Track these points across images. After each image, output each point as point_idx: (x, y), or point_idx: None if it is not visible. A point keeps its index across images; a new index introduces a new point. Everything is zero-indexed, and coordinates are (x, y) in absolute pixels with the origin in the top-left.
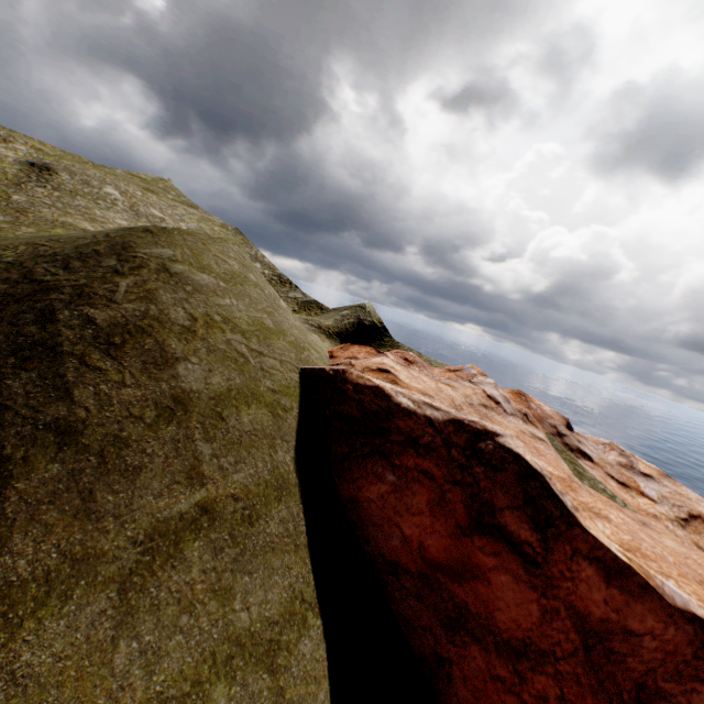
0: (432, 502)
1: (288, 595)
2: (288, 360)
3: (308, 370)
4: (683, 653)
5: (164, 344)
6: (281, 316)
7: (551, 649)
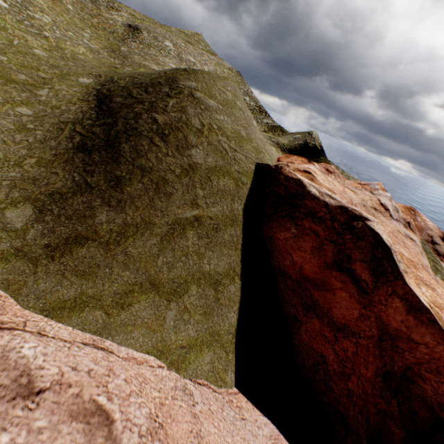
0: (314, 248)
1: (228, 266)
2: (250, 157)
3: (260, 164)
4: None
5: (187, 137)
6: (251, 130)
7: (358, 332)
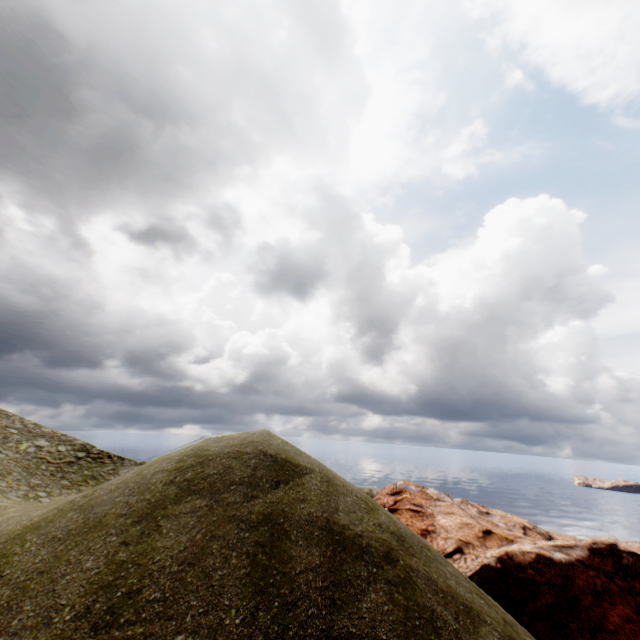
0: None
1: None
2: None
3: (476, 577)
4: None
5: None
6: None
7: None
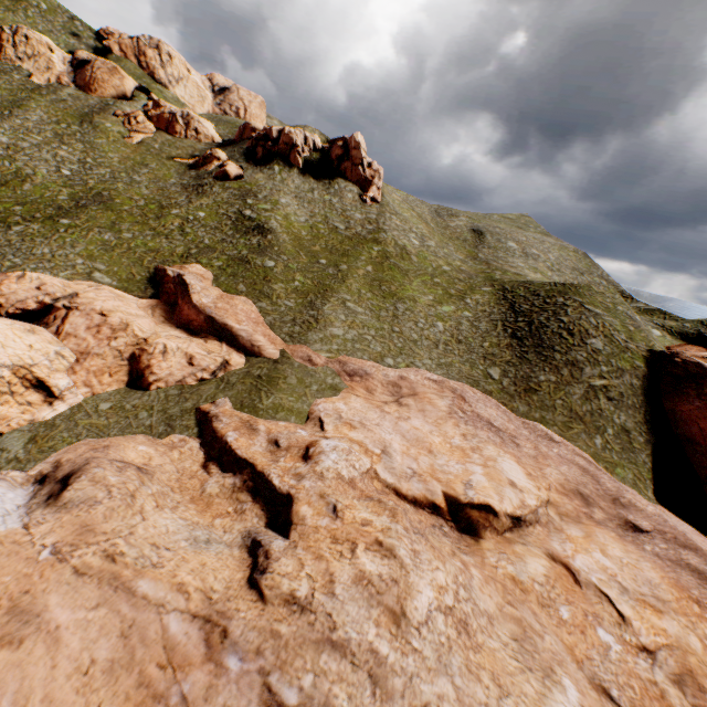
0: None
1: (634, 424)
2: (641, 344)
3: (652, 351)
4: None
5: (587, 330)
6: (637, 323)
7: None
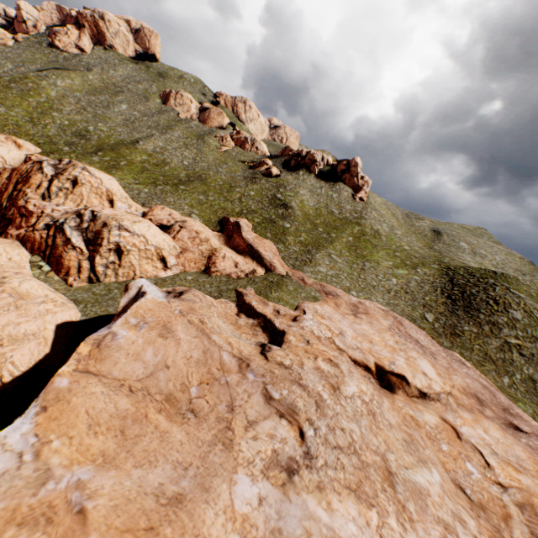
0: None
1: None
2: None
3: None
4: None
5: (510, 303)
6: None
7: None
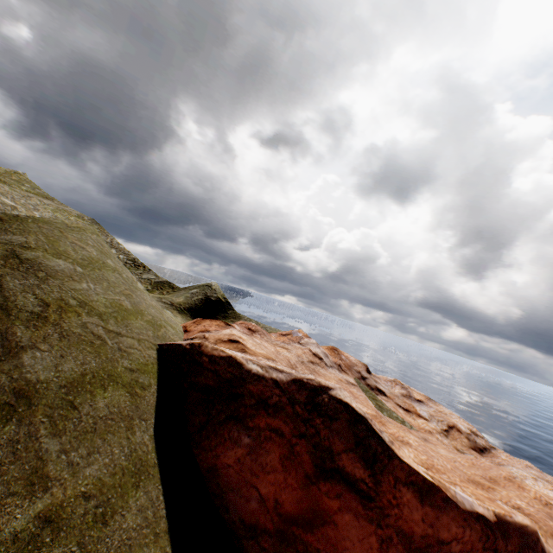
0: (284, 457)
1: None
2: (146, 338)
3: (166, 346)
4: (477, 549)
5: (7, 333)
6: (138, 297)
7: None
